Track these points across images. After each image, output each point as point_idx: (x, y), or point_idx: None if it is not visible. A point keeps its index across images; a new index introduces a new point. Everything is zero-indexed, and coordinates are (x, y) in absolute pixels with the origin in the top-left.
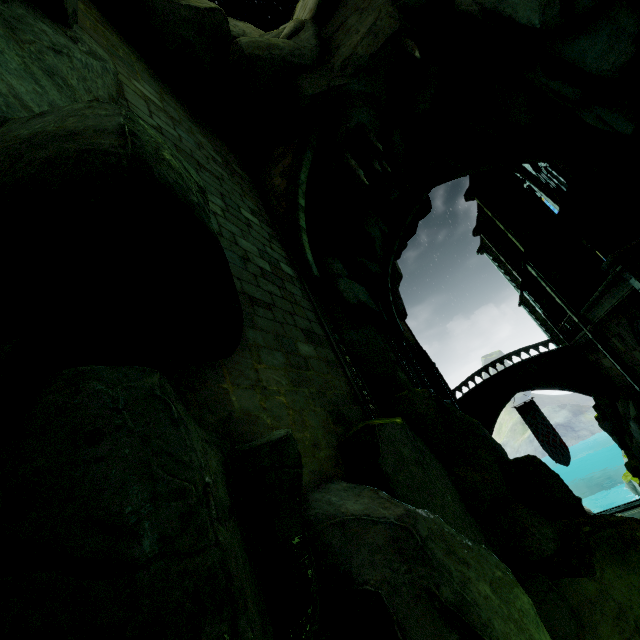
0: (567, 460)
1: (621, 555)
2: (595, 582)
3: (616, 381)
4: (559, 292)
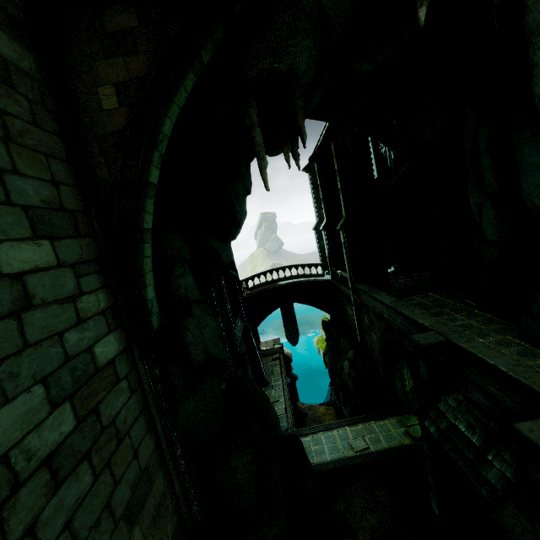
0: (296, 343)
1: None
2: None
3: (347, 319)
4: (351, 263)
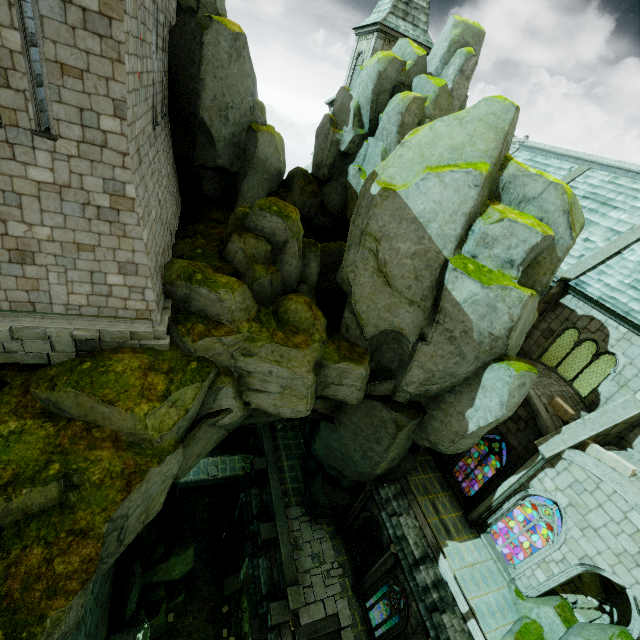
0: None
1: (178, 552)
2: (166, 563)
3: None
4: None
